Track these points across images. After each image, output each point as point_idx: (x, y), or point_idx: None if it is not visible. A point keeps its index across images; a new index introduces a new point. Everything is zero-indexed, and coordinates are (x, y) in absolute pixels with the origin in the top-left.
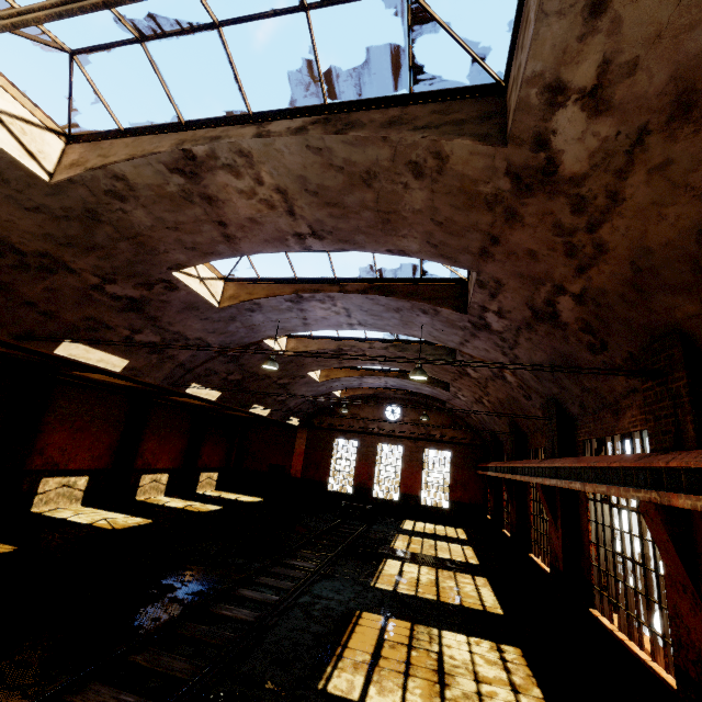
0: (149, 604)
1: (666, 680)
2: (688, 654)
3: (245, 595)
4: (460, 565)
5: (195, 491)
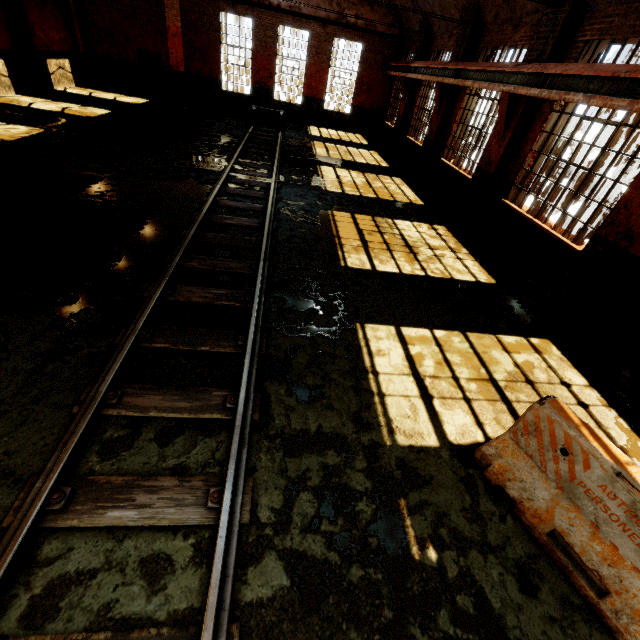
0: (149, 221)
1: (563, 240)
2: (616, 229)
3: (230, 205)
4: (377, 169)
5: (53, 88)
